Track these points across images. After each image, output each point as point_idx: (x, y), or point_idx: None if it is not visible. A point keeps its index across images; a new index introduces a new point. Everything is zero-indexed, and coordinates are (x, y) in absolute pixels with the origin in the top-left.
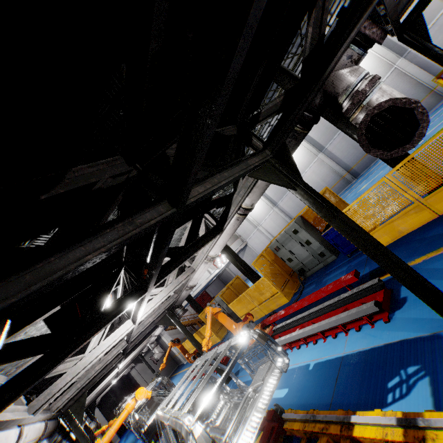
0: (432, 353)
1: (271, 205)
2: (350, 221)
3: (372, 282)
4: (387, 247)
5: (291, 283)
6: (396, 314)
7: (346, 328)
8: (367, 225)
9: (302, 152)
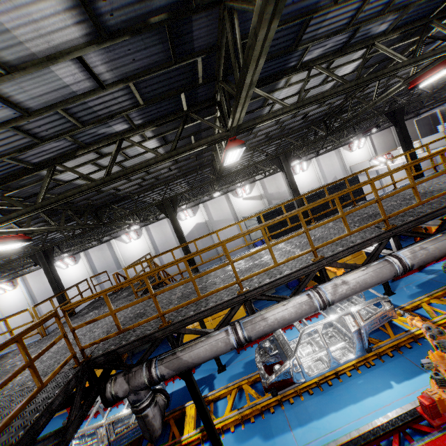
0: None
1: (31, 302)
2: None
3: None
4: None
5: None
6: None
7: None
8: None
9: (84, 272)
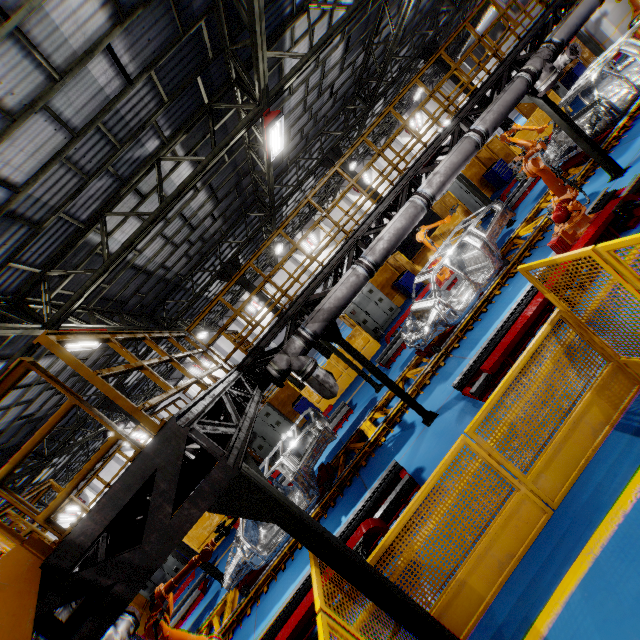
0: (214, 600)
1: None
2: (182, 542)
3: (200, 577)
4: (217, 548)
5: (145, 616)
6: (209, 591)
7: (185, 618)
8: (205, 534)
9: None
